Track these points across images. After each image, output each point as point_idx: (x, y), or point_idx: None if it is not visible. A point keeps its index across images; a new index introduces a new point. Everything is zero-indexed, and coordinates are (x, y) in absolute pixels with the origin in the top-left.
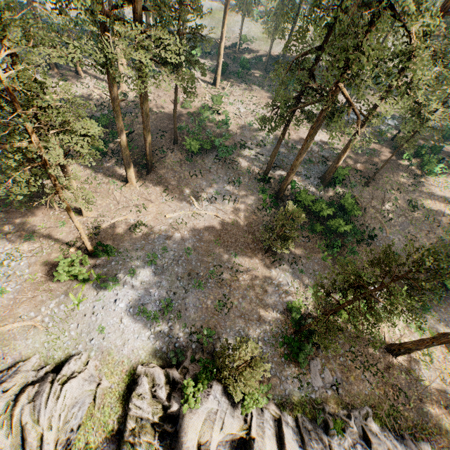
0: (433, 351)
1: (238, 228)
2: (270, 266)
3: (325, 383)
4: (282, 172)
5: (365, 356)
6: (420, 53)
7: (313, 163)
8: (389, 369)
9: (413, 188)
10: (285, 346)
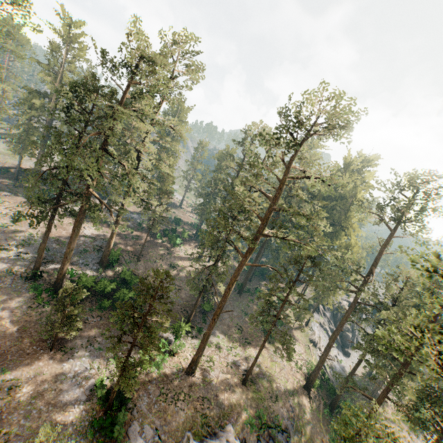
0: (213, 356)
1: (4, 339)
2: (60, 361)
3: (148, 440)
4: (57, 265)
5: (173, 389)
6: (131, 175)
7: (89, 252)
8: (192, 388)
9: (169, 255)
10: (98, 433)
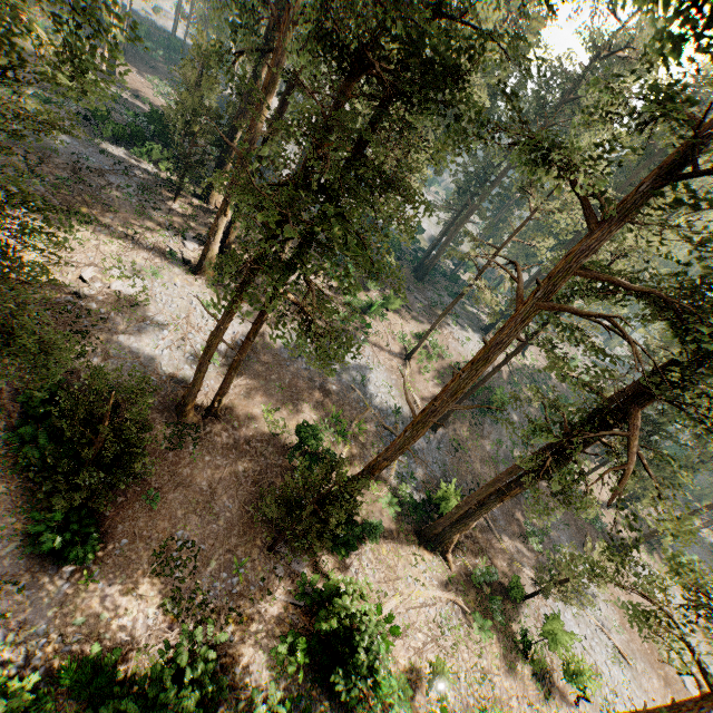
0: None
1: None
2: None
3: None
4: None
5: None
6: None
7: None
8: None
9: None
10: None
